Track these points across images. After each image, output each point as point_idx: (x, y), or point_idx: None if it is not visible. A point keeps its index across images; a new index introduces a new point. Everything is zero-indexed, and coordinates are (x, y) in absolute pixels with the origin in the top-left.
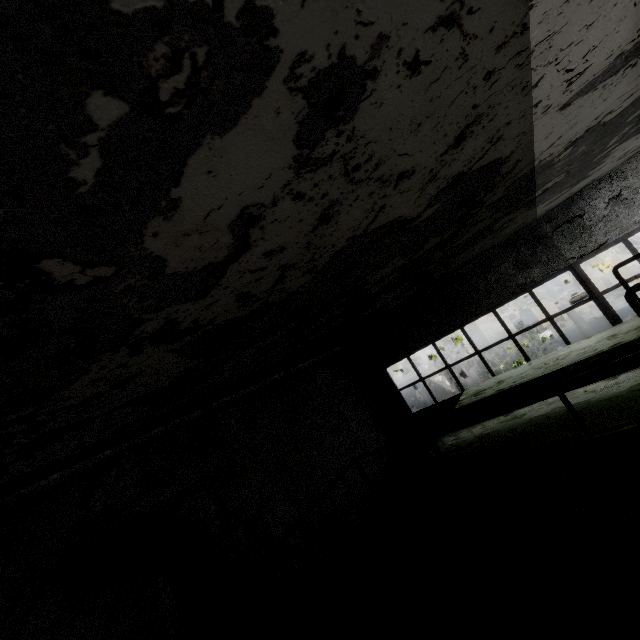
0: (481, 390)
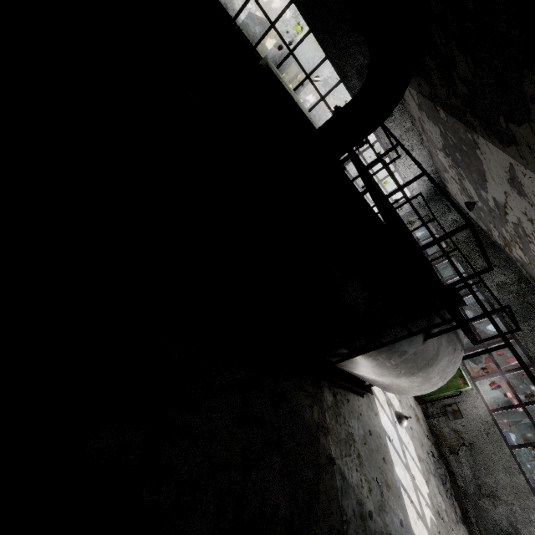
0: (280, 77)
